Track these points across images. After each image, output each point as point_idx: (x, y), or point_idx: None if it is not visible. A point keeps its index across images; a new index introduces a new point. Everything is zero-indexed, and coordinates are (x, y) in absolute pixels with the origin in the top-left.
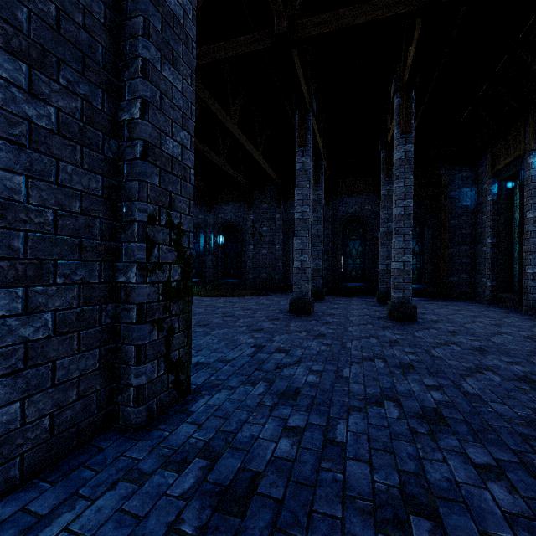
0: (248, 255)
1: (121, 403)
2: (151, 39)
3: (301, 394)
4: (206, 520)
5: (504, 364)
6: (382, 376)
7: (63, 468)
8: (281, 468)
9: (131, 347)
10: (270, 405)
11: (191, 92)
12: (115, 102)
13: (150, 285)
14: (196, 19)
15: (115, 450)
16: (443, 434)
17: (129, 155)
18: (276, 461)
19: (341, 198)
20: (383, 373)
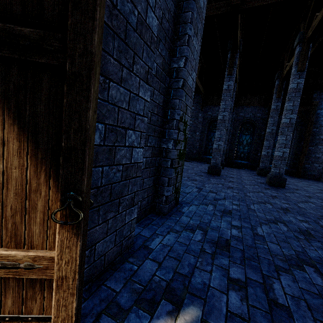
0: None
1: (158, 202)
2: (192, 24)
3: (233, 213)
4: (214, 250)
5: None
6: (272, 212)
7: (143, 223)
8: (237, 239)
9: (166, 178)
10: (220, 215)
11: (199, 50)
12: (171, 58)
13: (176, 150)
14: None
15: (160, 221)
16: (313, 240)
17: (175, 86)
18: (234, 237)
19: (242, 108)
20: (273, 210)
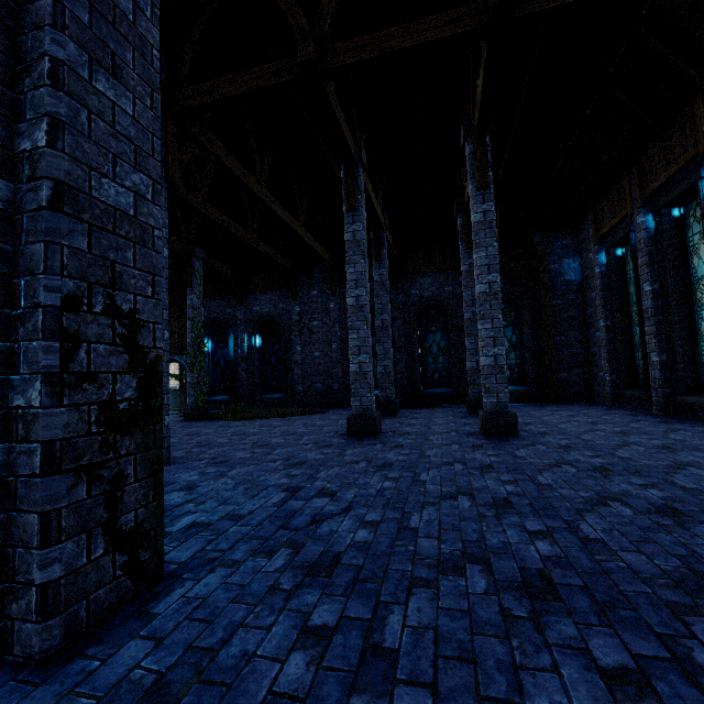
0: (295, 360)
1: (17, 616)
2: (67, 32)
3: (341, 565)
4: None
5: (636, 489)
6: (466, 522)
7: None
8: None
9: (33, 517)
10: (289, 589)
11: (152, 119)
12: (10, 124)
13: (70, 409)
14: (196, 47)
15: None
16: (553, 615)
17: (30, 203)
18: (274, 703)
19: (413, 279)
20: (468, 518)
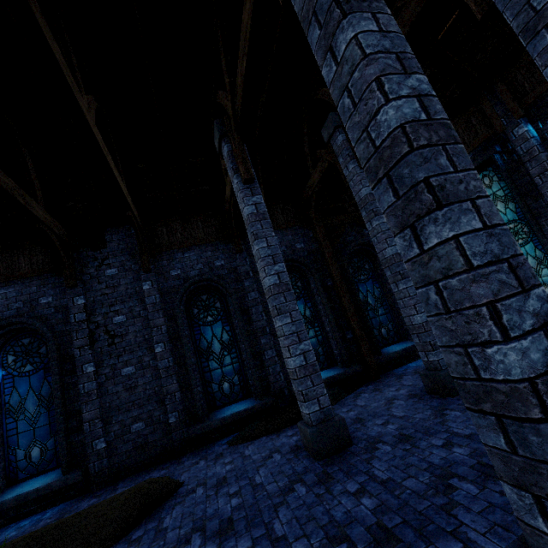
0: (83, 393)
1: None
2: None
3: None
4: None
5: None
6: None
7: None
8: None
9: None
10: None
11: None
12: None
13: None
14: None
15: None
16: None
17: None
18: None
19: None
20: None
